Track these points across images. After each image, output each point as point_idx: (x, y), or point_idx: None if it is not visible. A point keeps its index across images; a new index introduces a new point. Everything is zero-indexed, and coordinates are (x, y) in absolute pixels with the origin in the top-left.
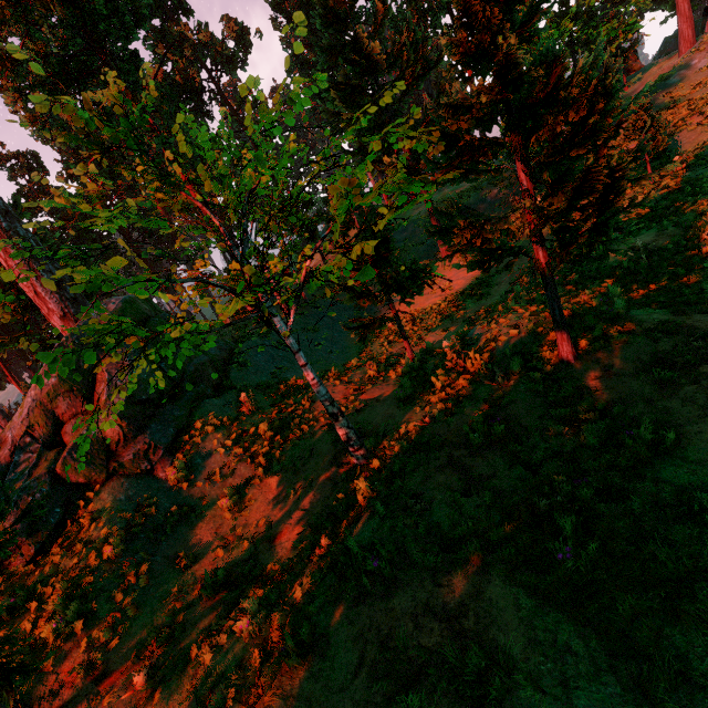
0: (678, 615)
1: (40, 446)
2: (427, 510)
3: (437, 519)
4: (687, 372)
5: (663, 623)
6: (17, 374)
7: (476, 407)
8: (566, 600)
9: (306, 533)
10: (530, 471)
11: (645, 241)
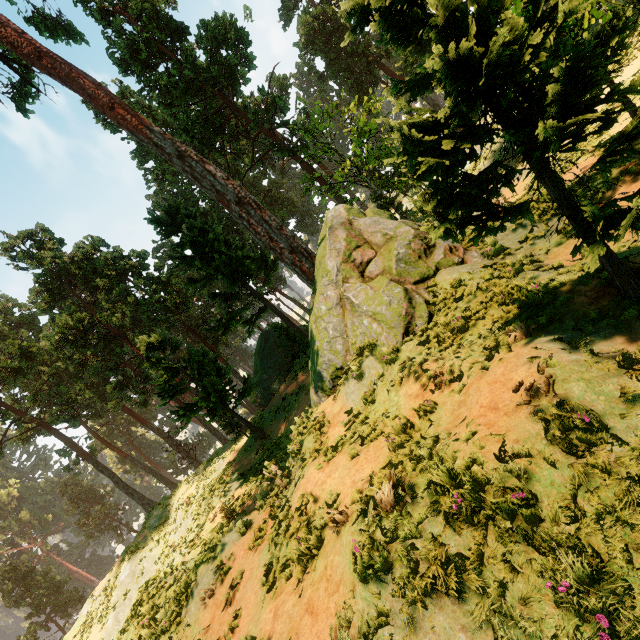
0: None
1: (361, 283)
2: None
3: None
4: None
5: None
6: None
7: None
8: None
9: None
10: None
11: None
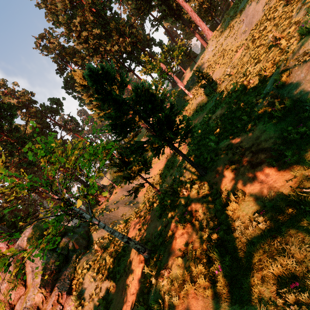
0: (263, 278)
1: None
2: (170, 272)
3: (175, 275)
4: (238, 163)
5: (260, 286)
6: None
7: (180, 210)
8: (227, 292)
9: (135, 307)
10: (203, 232)
11: (218, 113)
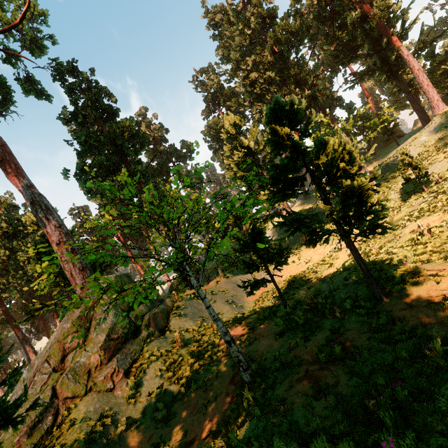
0: None
1: (51, 369)
2: (289, 411)
3: (296, 418)
4: None
5: None
6: (50, 329)
7: (323, 334)
8: None
9: (209, 439)
10: (362, 379)
11: (426, 222)
